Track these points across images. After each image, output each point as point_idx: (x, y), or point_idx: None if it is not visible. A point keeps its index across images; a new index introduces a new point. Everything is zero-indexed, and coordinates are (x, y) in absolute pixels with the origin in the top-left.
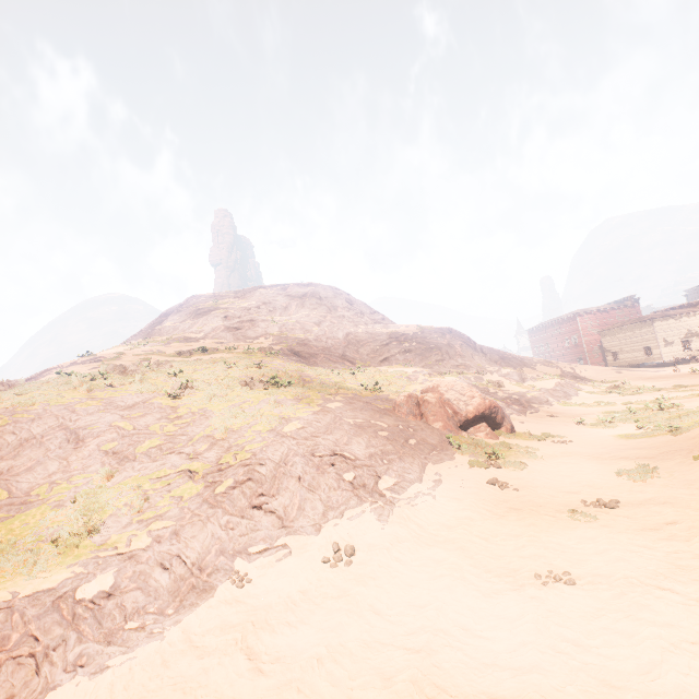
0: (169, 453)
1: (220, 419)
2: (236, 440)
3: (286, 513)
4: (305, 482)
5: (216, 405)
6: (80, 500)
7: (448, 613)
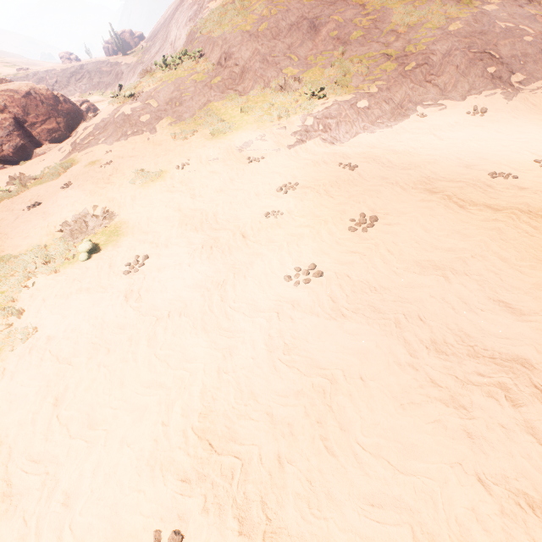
0: (371, 42)
1: (399, 17)
2: (413, 35)
3: (445, 88)
4: (460, 70)
5: (392, 4)
6: (335, 66)
7: (541, 135)
